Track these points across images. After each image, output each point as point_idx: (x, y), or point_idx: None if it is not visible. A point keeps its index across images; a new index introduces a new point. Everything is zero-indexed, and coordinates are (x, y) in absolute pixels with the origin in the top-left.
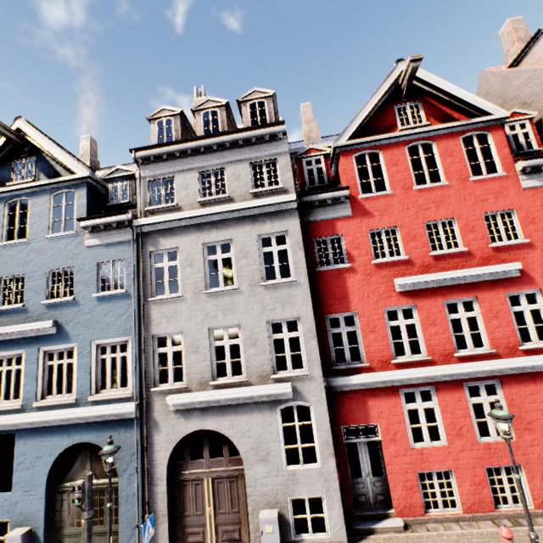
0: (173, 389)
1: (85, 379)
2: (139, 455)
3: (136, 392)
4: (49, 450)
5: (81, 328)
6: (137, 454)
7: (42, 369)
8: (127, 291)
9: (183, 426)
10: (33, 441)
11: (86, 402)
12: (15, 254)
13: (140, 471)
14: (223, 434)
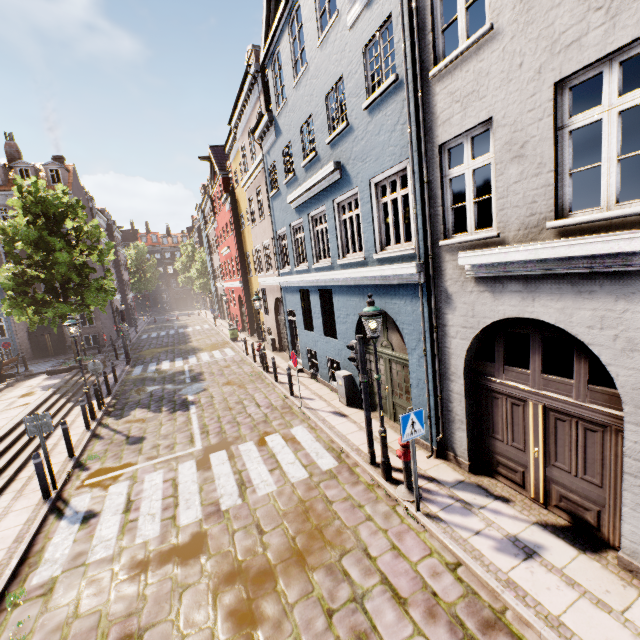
0: (472, 242)
1: (368, 233)
2: (427, 335)
3: (417, 247)
4: (353, 309)
5: (358, 165)
6: (422, 333)
7: (339, 225)
8: (398, 77)
9: (489, 306)
10: (342, 299)
11: (372, 261)
12: (303, 91)
13: (429, 356)
14: (576, 338)
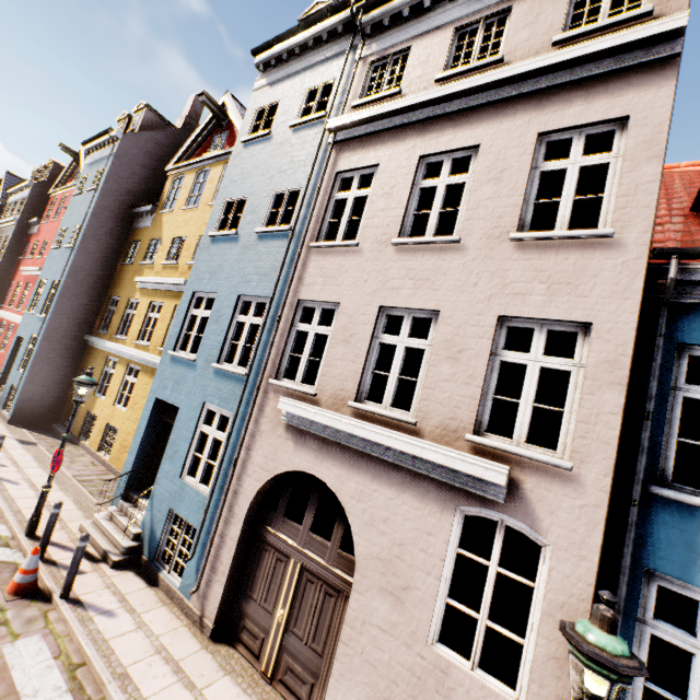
0: None
1: None
2: None
3: None
4: None
5: None
6: None
7: None
8: None
9: None
10: None
11: None
12: None
13: None
14: None
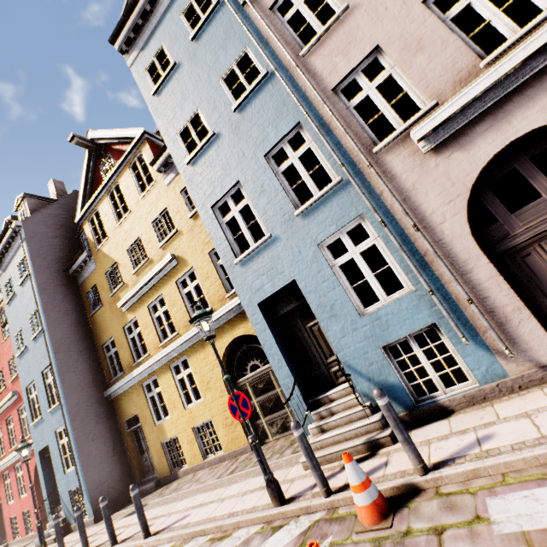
0: None
1: None
2: None
3: None
4: None
5: None
6: None
7: None
8: None
9: None
10: None
11: None
12: None
13: None
14: None
